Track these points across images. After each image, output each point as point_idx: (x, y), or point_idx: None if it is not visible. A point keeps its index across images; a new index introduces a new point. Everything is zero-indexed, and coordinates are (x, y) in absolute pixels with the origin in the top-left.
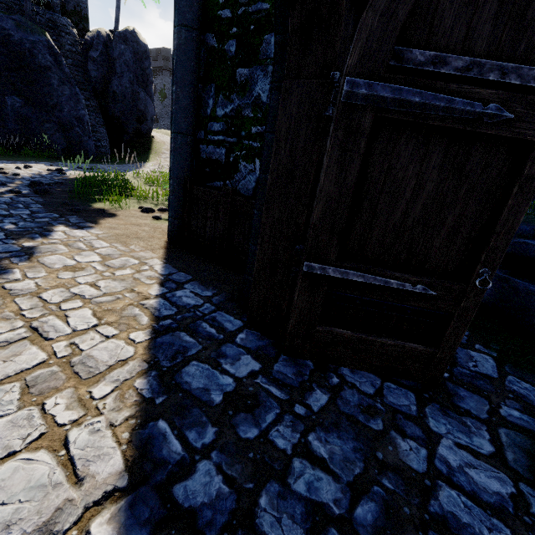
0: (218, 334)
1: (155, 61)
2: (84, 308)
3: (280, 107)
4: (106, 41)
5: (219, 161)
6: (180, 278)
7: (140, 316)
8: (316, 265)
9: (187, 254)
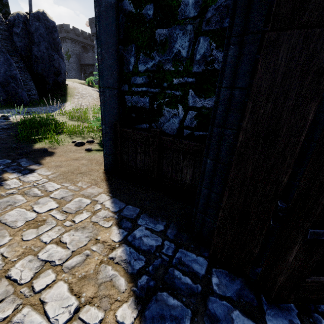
0: (195, 285)
1: (60, 33)
2: (58, 281)
3: (260, 62)
4: (24, 20)
5: (144, 108)
6: (130, 213)
7: (116, 278)
8: (321, 231)
9: (125, 183)
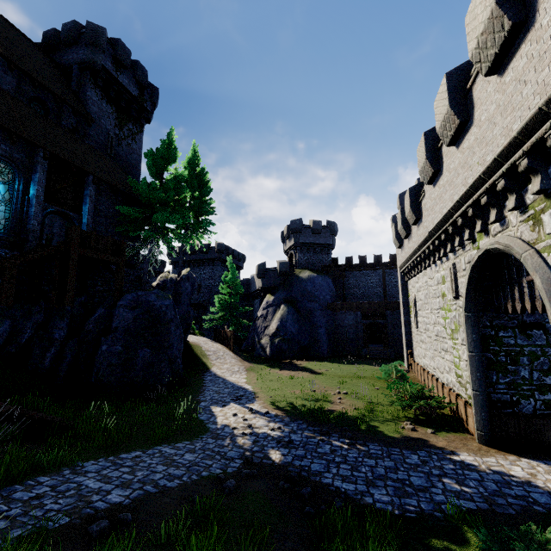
0: None
1: None
2: None
3: None
4: (175, 282)
5: (506, 400)
6: None
7: None
8: None
9: (513, 450)
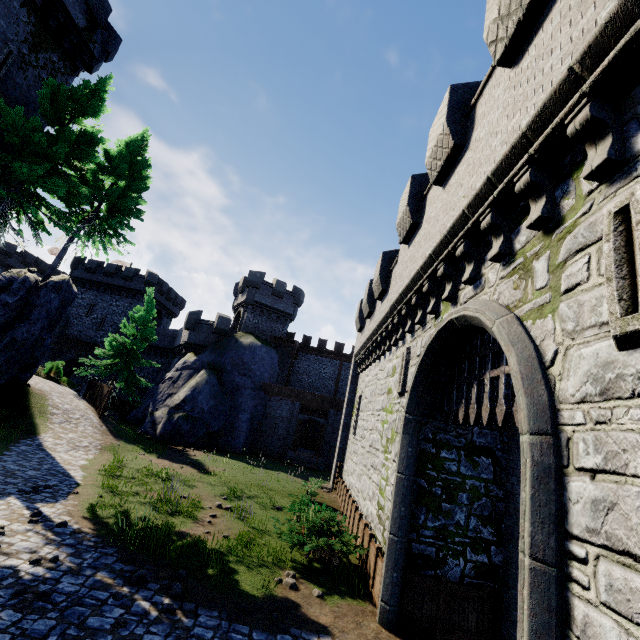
0: None
1: None
2: None
3: None
4: (32, 286)
5: (430, 556)
6: None
7: None
8: None
9: None
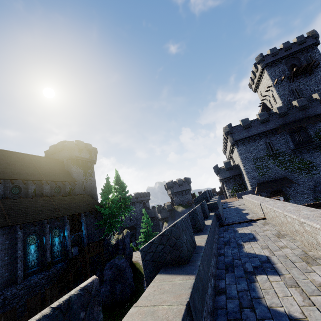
0: None
1: None
2: None
3: None
4: (122, 240)
5: None
6: None
7: None
8: None
9: None
